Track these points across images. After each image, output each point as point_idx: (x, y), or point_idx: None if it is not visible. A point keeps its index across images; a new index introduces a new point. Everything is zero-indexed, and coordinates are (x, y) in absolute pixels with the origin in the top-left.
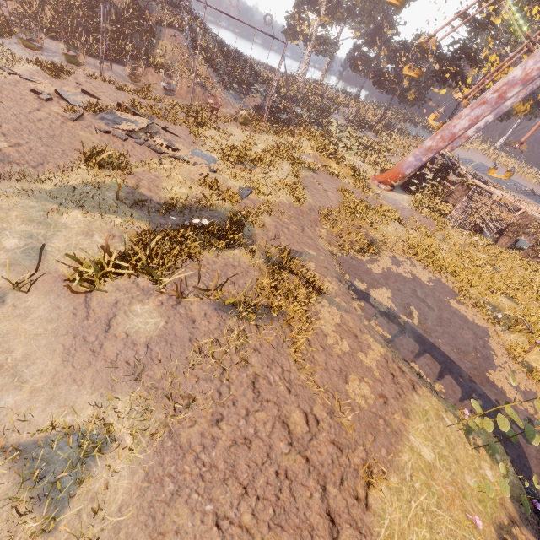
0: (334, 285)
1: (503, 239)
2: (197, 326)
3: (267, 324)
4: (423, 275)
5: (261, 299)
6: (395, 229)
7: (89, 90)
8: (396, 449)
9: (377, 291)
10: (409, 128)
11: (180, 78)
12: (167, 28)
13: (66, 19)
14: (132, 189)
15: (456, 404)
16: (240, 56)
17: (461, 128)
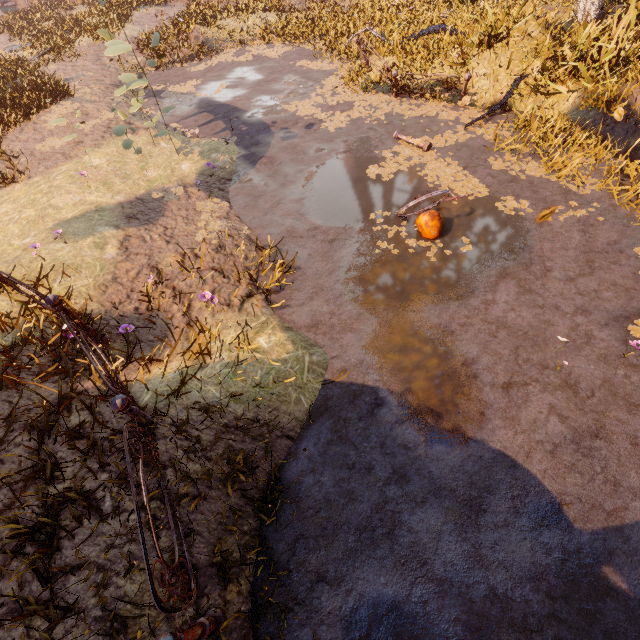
0: (96, 89)
1: None
2: None
3: None
4: (276, 52)
5: None
6: (256, 18)
7: None
8: (58, 165)
9: (180, 85)
10: None
11: None
12: None
13: None
14: None
15: (206, 137)
16: None
17: None
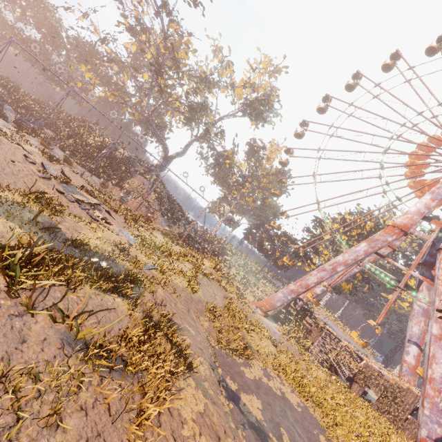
0: (206, 368)
1: (355, 385)
2: (24, 348)
3: (115, 380)
4: (291, 397)
5: (123, 350)
6: (267, 343)
7: (67, 174)
8: None
9: (248, 396)
10: (279, 284)
11: (134, 198)
12: (140, 175)
13: (79, 147)
14: (52, 221)
15: None
16: (178, 206)
17: (313, 282)
